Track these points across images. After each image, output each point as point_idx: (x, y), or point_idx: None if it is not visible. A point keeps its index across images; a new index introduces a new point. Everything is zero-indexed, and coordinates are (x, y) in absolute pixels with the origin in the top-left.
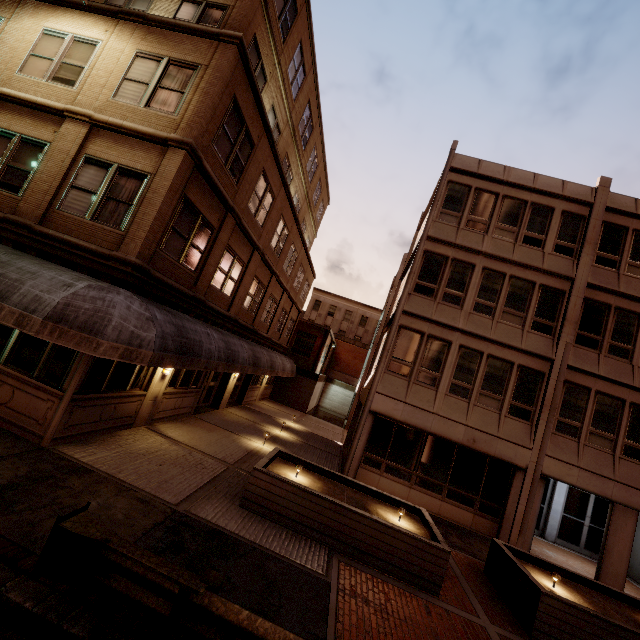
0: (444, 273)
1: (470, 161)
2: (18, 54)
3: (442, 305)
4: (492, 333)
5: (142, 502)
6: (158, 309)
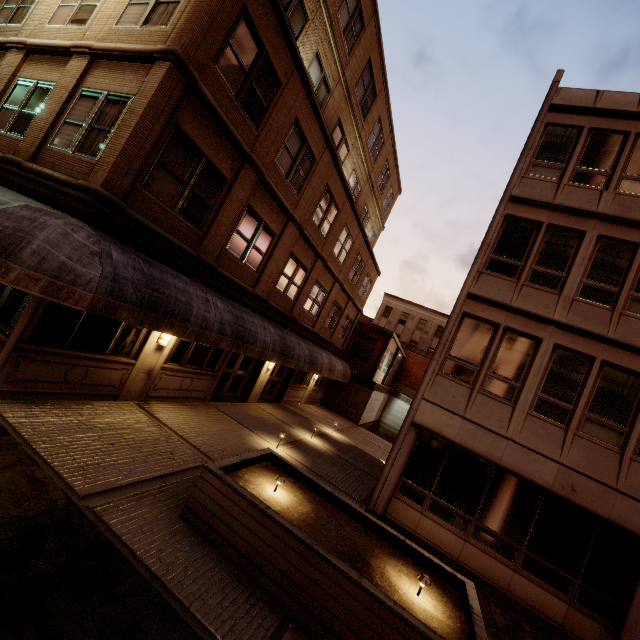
0: (534, 245)
1: (582, 94)
2: (51, 8)
3: (528, 288)
4: (611, 330)
5: (34, 483)
6: (121, 249)
